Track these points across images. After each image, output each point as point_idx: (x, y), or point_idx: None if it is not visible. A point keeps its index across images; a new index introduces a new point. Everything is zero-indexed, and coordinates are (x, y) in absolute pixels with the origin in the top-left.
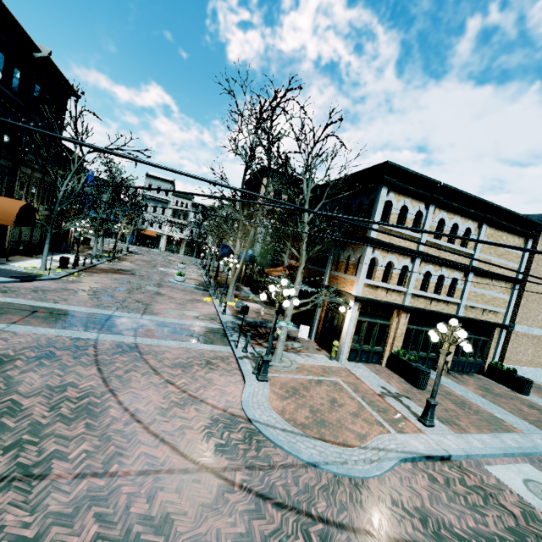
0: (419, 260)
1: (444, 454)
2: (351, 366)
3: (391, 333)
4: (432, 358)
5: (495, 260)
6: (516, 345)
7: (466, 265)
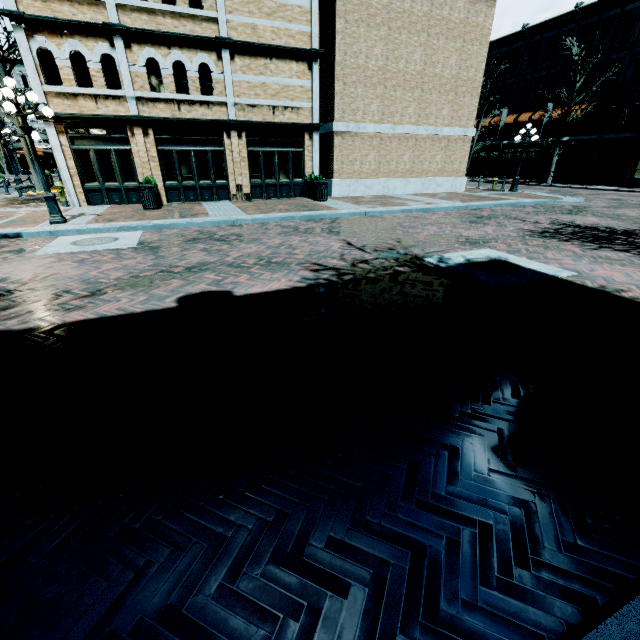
0: (121, 41)
1: (9, 233)
2: (86, 207)
3: (136, 160)
4: (223, 186)
5: (265, 24)
6: (346, 151)
7: (208, 38)
